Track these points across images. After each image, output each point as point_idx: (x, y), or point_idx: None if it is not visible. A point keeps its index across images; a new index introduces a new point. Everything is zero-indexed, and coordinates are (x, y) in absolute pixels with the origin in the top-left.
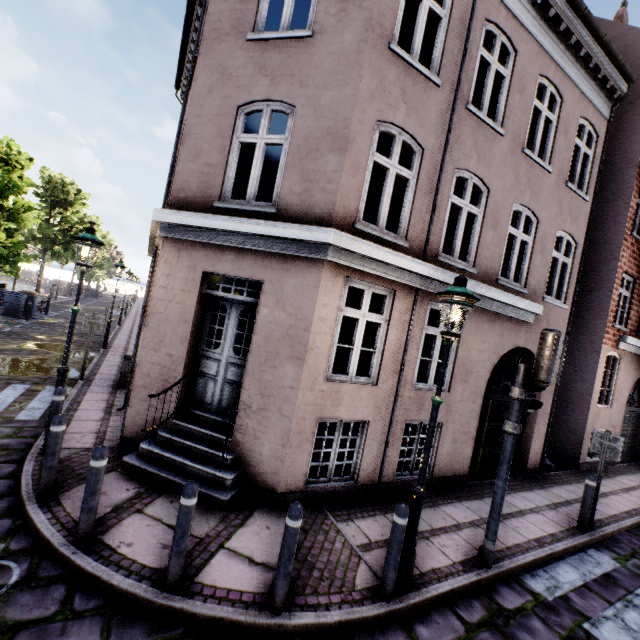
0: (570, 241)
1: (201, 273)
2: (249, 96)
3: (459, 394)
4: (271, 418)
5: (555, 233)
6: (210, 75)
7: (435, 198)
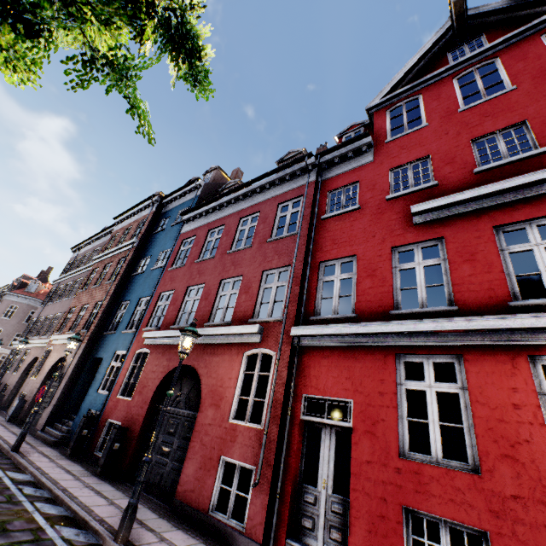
0: None
1: None
2: None
3: None
4: None
5: None
6: None
7: None
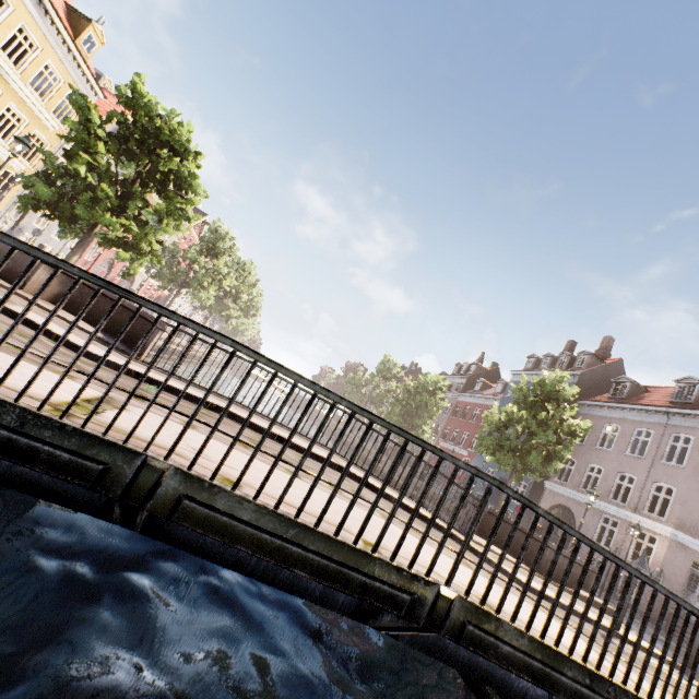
0: None
1: (692, 561)
2: None
3: None
4: None
5: None
6: (697, 484)
7: None
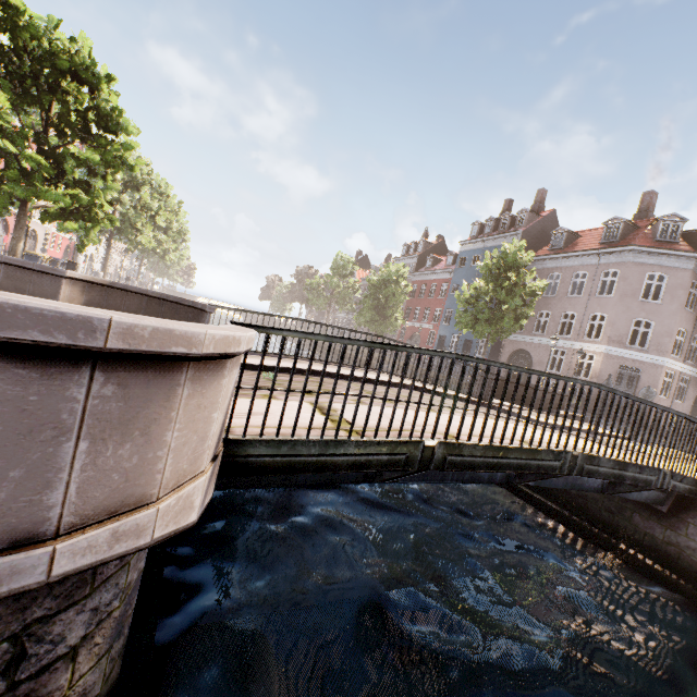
0: None
1: (619, 365)
2: (638, 317)
3: (685, 405)
4: None
5: None
6: (622, 308)
7: (688, 345)
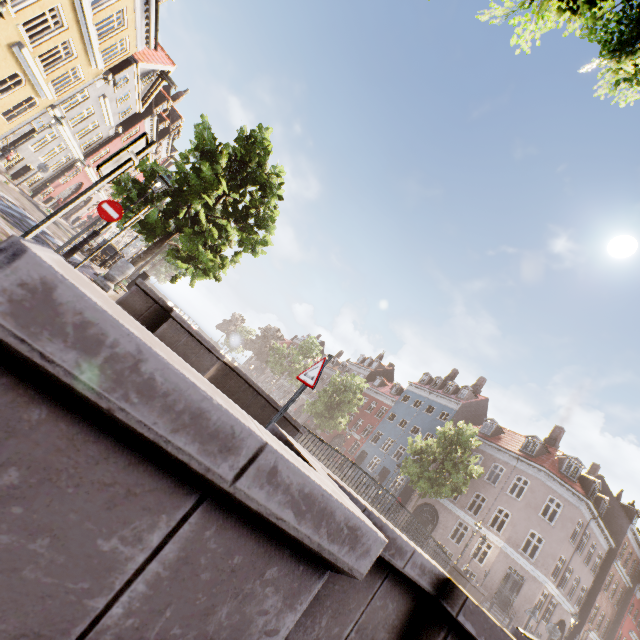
0: (585, 588)
1: (509, 565)
2: (534, 529)
3: None
4: (519, 615)
5: (582, 585)
6: (525, 515)
7: (563, 573)
